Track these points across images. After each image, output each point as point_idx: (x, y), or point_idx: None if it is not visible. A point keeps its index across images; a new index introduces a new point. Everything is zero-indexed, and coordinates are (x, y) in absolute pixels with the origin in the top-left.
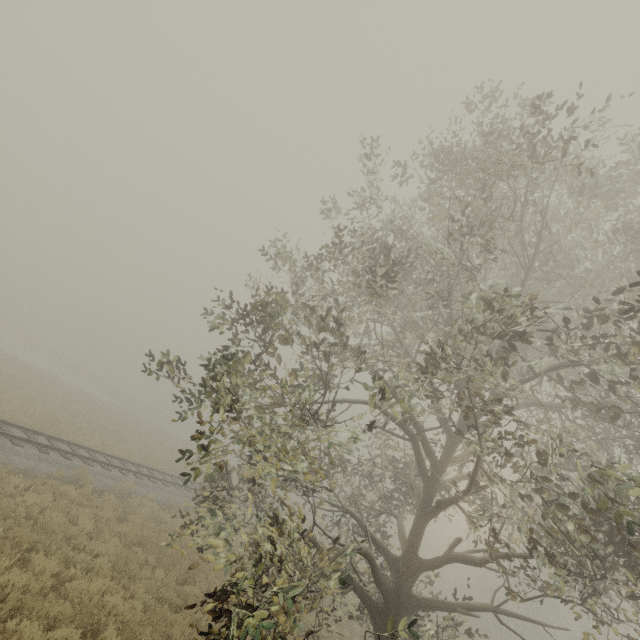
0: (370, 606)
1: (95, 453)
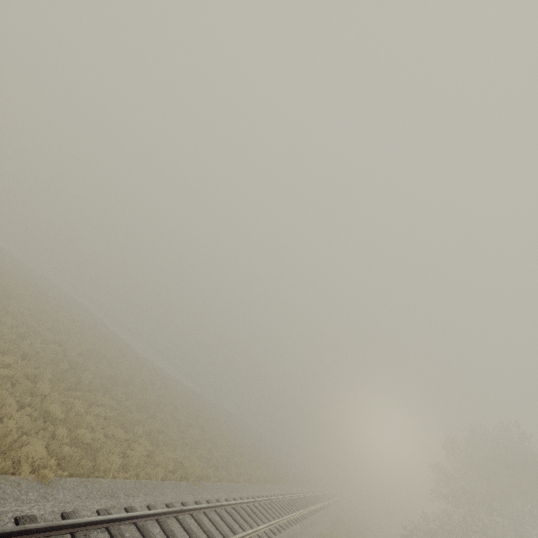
0: None
1: (309, 495)
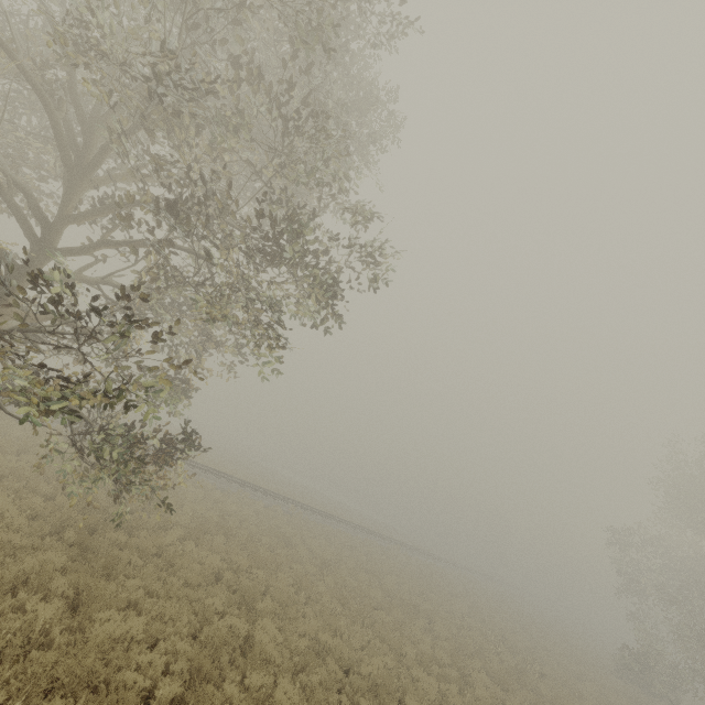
0: None
1: None
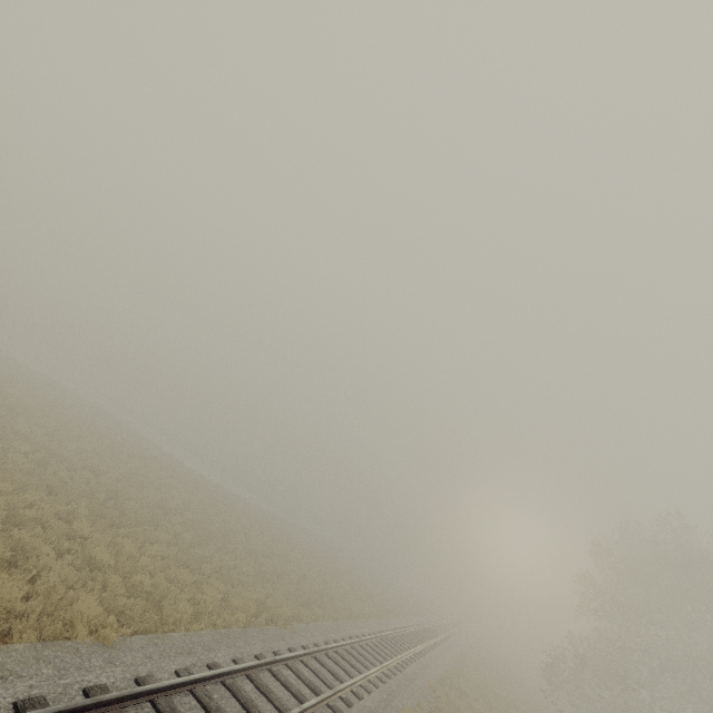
0: None
1: (426, 627)
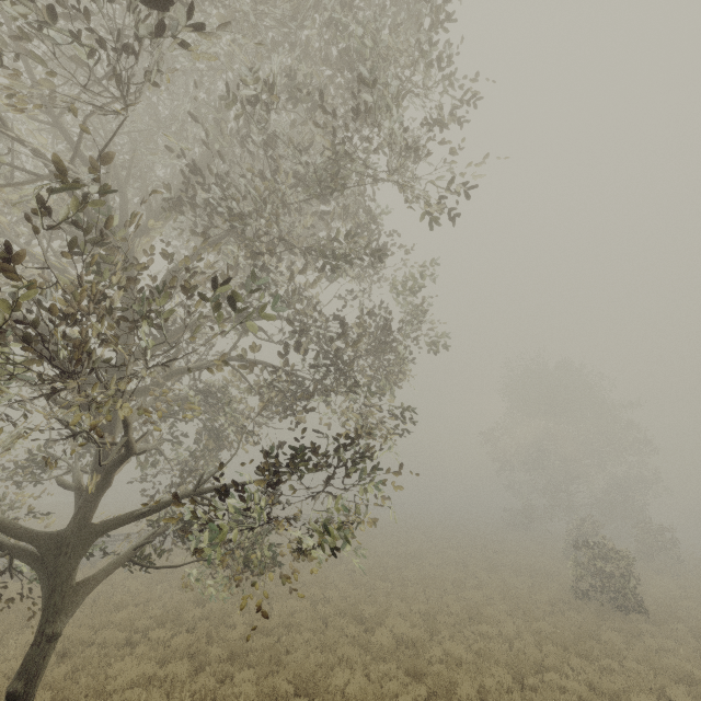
0: (31, 563)
1: None
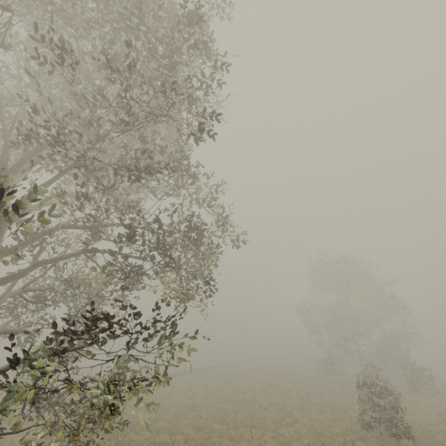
0: None
1: None
